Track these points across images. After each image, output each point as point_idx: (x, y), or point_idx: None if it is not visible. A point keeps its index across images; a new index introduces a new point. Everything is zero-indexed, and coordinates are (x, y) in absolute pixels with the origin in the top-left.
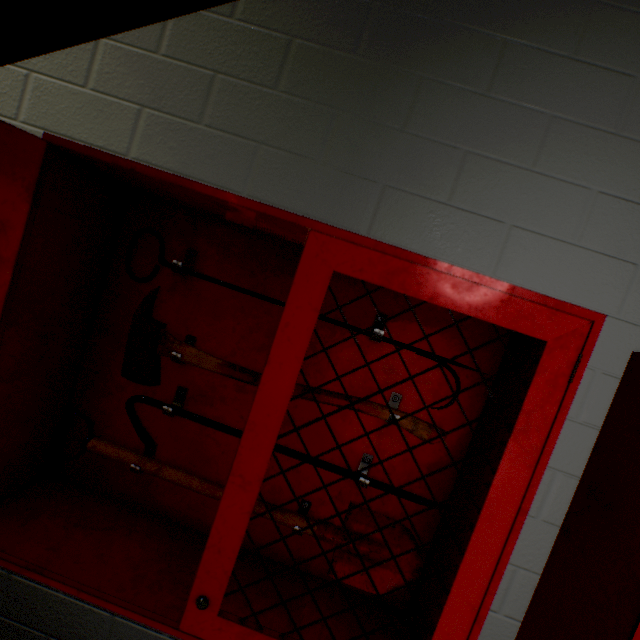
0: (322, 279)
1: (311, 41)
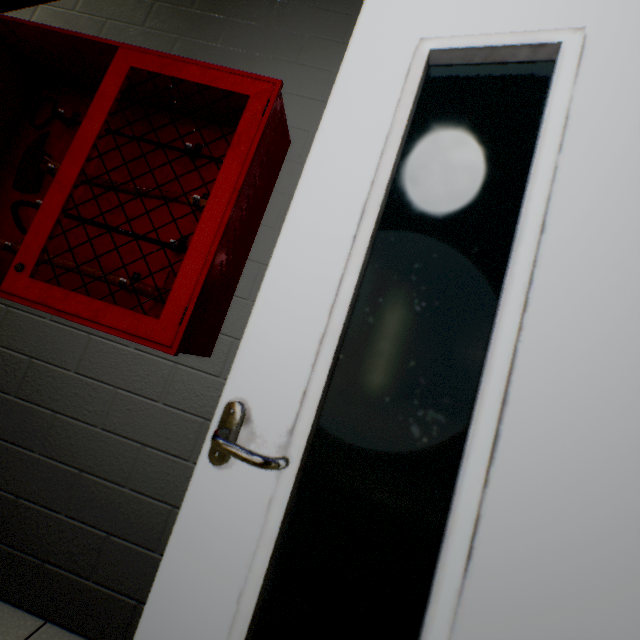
0: (124, 72)
1: (167, 3)
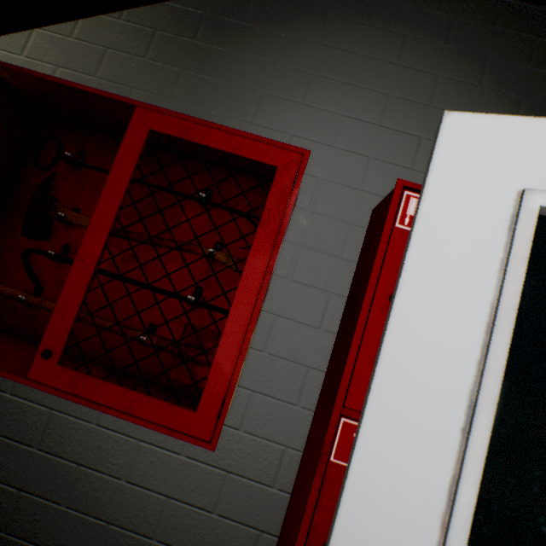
0: (143, 134)
1: (168, 33)
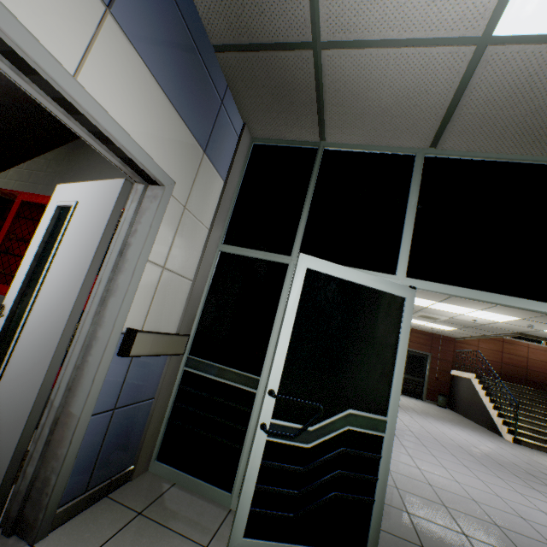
0: (20, 202)
1: (55, 161)
